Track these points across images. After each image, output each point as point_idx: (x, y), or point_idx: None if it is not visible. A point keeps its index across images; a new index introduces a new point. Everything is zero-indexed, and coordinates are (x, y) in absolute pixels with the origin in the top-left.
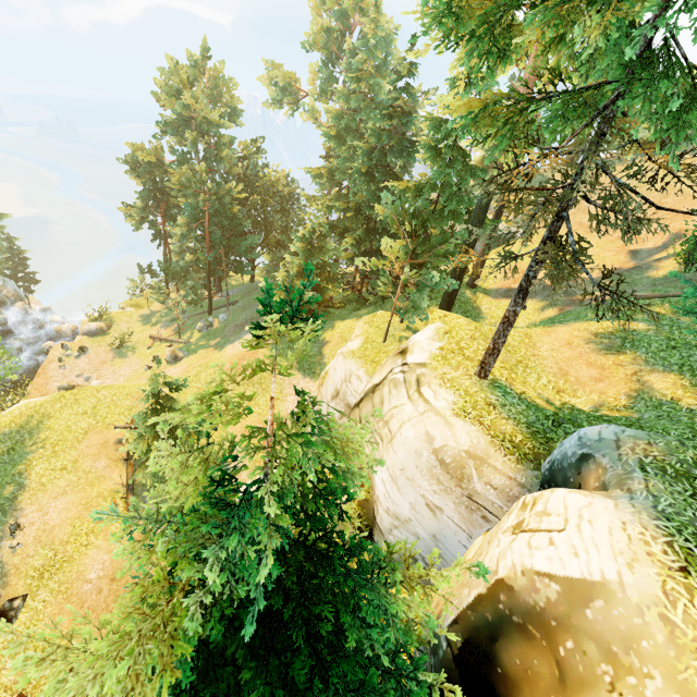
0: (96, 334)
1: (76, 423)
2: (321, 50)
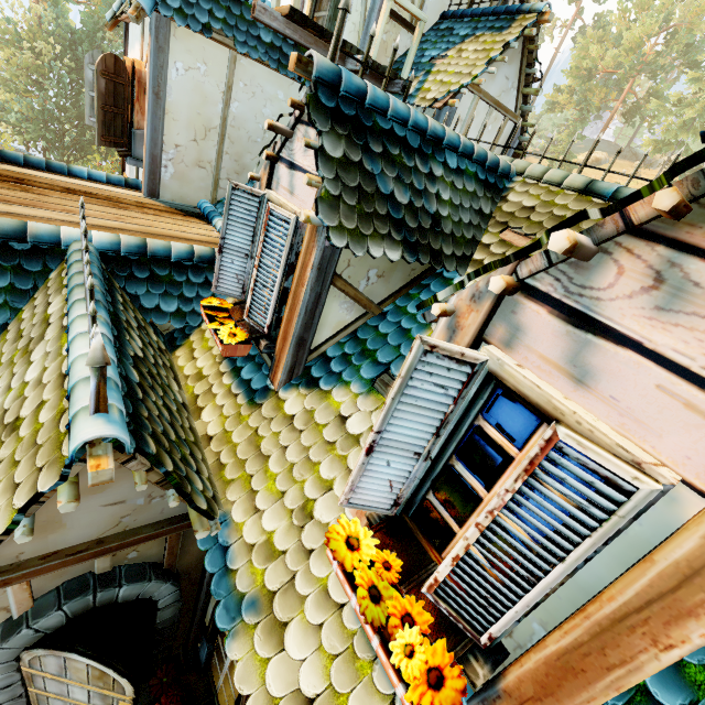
0: None
1: None
2: None
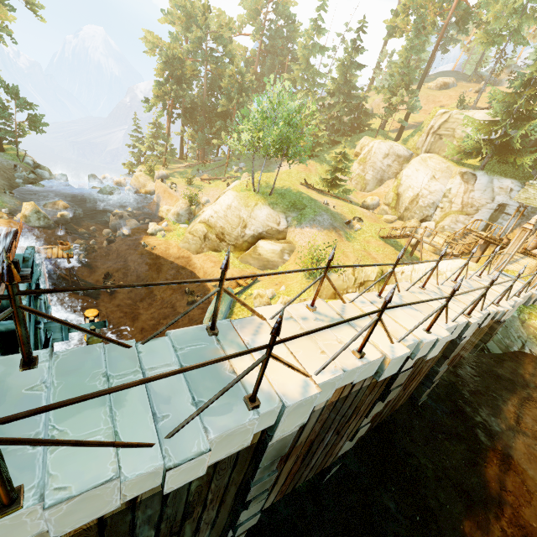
0: (166, 178)
1: (284, 182)
2: (253, 8)
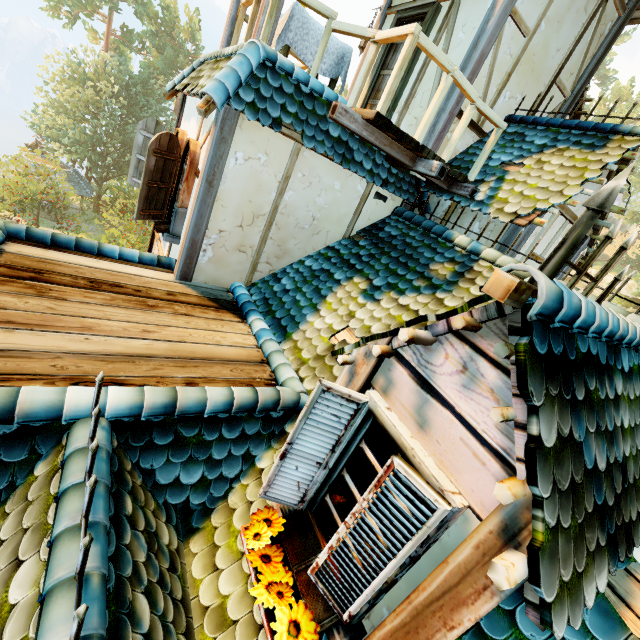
0: None
1: None
2: None
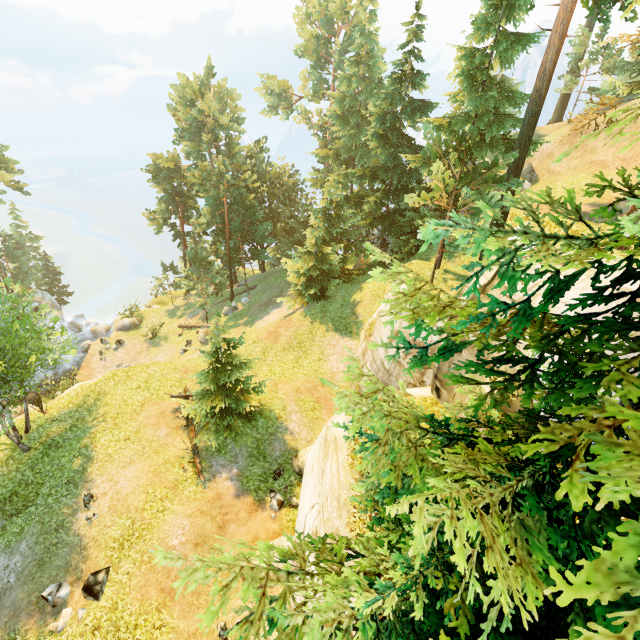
0: (130, 329)
1: (132, 396)
2: (311, 56)
